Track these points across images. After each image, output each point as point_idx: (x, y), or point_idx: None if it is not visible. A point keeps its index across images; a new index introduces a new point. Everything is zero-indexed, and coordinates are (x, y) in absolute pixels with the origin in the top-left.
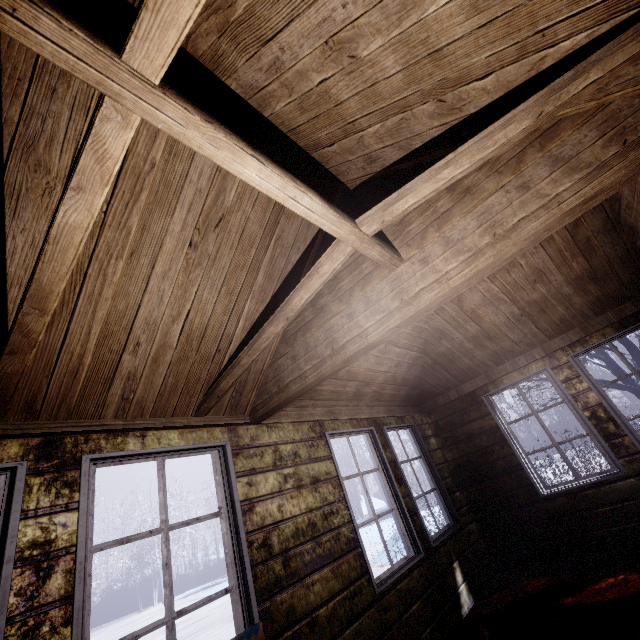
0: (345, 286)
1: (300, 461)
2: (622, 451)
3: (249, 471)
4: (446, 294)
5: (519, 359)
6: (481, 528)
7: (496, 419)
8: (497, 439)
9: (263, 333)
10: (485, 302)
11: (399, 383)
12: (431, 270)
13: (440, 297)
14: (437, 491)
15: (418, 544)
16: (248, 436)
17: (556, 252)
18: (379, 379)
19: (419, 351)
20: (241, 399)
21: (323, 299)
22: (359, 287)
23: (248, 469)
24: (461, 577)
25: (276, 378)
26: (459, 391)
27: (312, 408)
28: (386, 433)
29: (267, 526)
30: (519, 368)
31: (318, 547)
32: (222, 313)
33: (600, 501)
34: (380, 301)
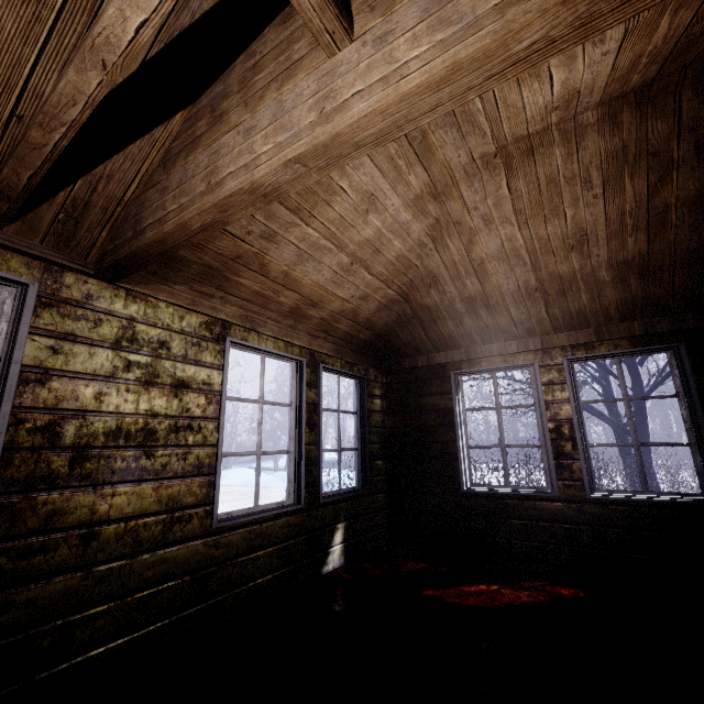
0: (261, 81)
1: (167, 355)
2: (566, 474)
3: (63, 334)
4: (390, 111)
5: (510, 344)
6: (389, 501)
7: (455, 401)
8: (446, 422)
9: (59, 81)
10: (501, 255)
11: (361, 323)
12: (384, 58)
13: (378, 114)
14: (358, 452)
15: (301, 494)
16: (83, 291)
17: (617, 214)
18: (333, 305)
19: (399, 293)
20: (78, 232)
21: (227, 101)
22: (277, 83)
23: (62, 331)
24: (341, 538)
25: (136, 217)
26: (430, 359)
27: (220, 302)
28: (320, 372)
29: (64, 410)
30: (505, 354)
31: (146, 458)
32: (19, 36)
33: (517, 513)
34: (293, 110)
